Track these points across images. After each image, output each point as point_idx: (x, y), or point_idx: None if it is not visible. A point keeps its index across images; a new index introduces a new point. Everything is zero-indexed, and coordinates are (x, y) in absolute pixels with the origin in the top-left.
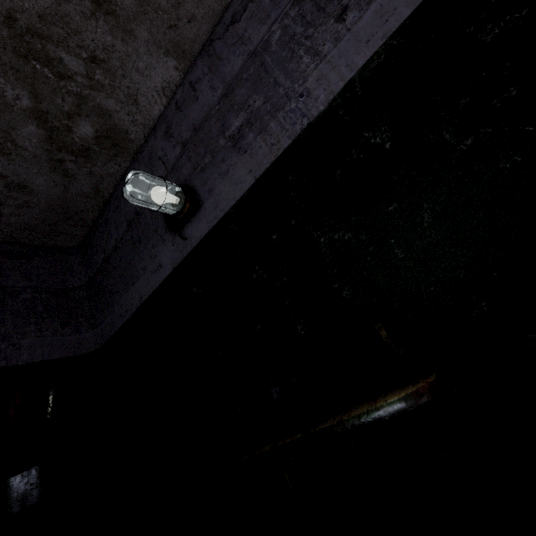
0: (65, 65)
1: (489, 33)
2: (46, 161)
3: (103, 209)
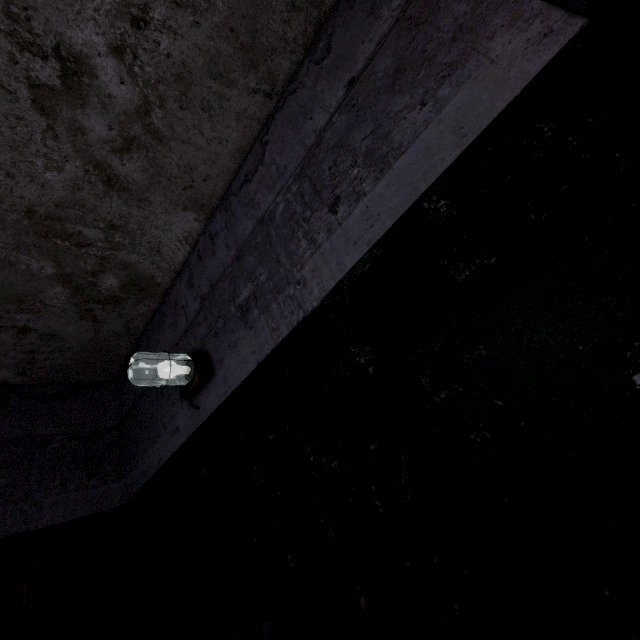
0: (85, 235)
1: (461, 274)
2: (75, 312)
3: (136, 346)
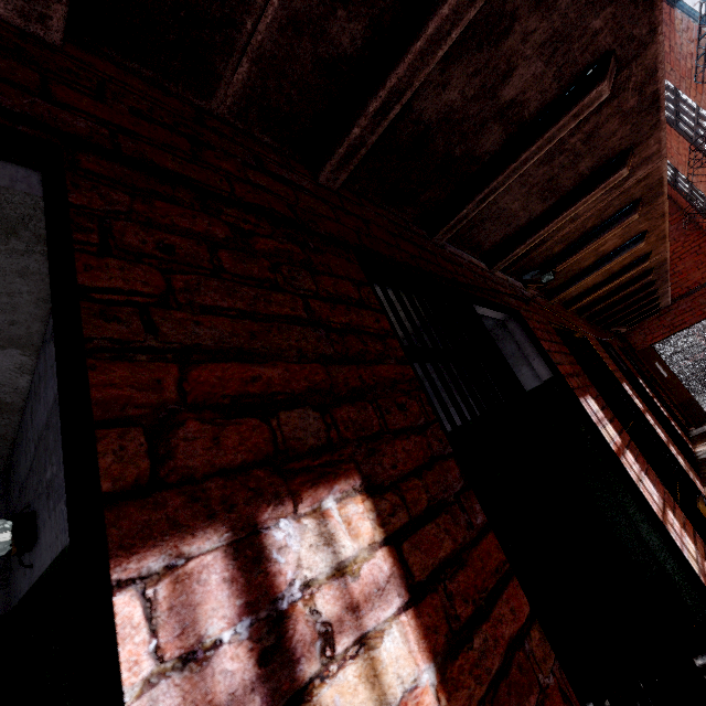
0: None
1: None
2: None
3: (13, 448)
